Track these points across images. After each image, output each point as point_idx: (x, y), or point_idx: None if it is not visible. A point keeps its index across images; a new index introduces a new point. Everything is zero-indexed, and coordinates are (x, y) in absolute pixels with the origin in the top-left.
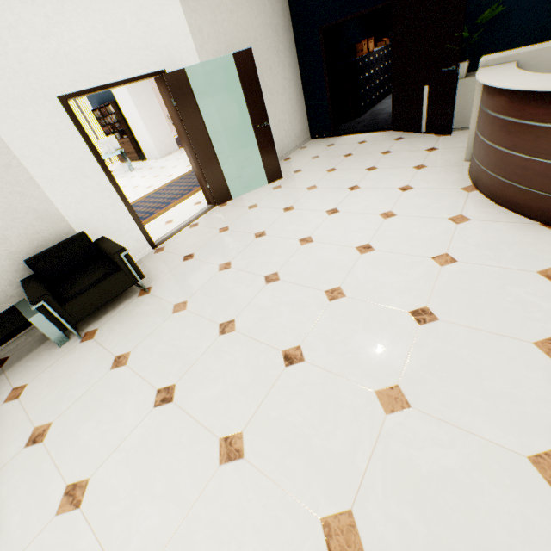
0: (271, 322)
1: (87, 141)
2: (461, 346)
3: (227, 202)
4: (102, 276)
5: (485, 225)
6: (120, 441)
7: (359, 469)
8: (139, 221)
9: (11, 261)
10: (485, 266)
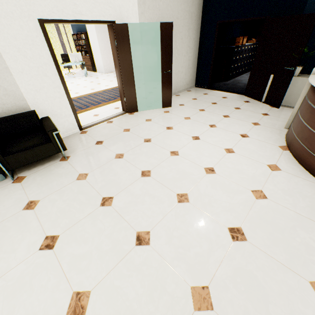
0: (136, 206)
1: (52, 53)
2: (259, 268)
3: (134, 113)
4: (37, 143)
5: (290, 177)
6: (6, 270)
7: None
8: (75, 111)
9: None
10: (285, 208)
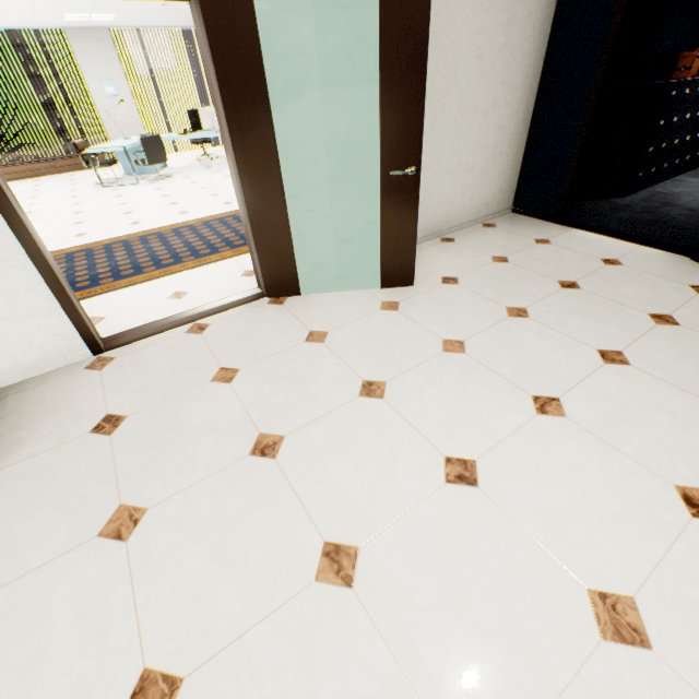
0: None
1: None
2: None
3: (288, 298)
4: None
5: None
6: None
7: None
8: (68, 300)
9: None
10: None
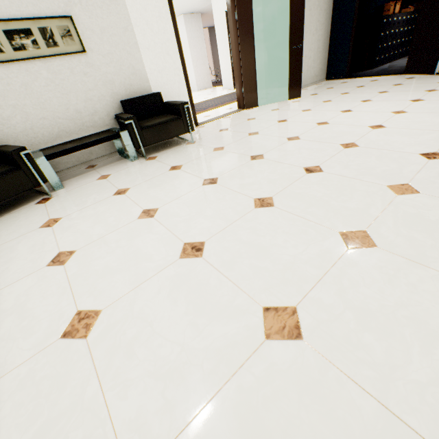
0: (293, 156)
1: (175, 27)
2: None
3: (253, 108)
4: (168, 119)
5: None
6: (178, 196)
7: (372, 215)
8: (192, 101)
9: (112, 99)
10: None
